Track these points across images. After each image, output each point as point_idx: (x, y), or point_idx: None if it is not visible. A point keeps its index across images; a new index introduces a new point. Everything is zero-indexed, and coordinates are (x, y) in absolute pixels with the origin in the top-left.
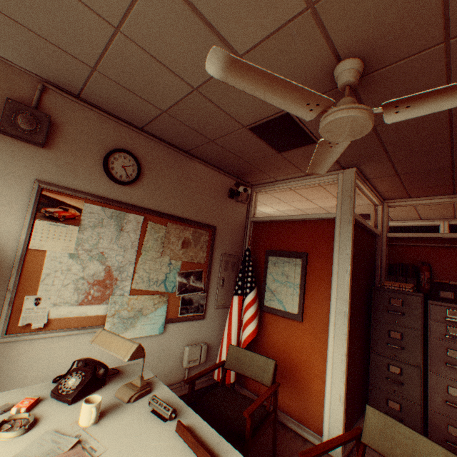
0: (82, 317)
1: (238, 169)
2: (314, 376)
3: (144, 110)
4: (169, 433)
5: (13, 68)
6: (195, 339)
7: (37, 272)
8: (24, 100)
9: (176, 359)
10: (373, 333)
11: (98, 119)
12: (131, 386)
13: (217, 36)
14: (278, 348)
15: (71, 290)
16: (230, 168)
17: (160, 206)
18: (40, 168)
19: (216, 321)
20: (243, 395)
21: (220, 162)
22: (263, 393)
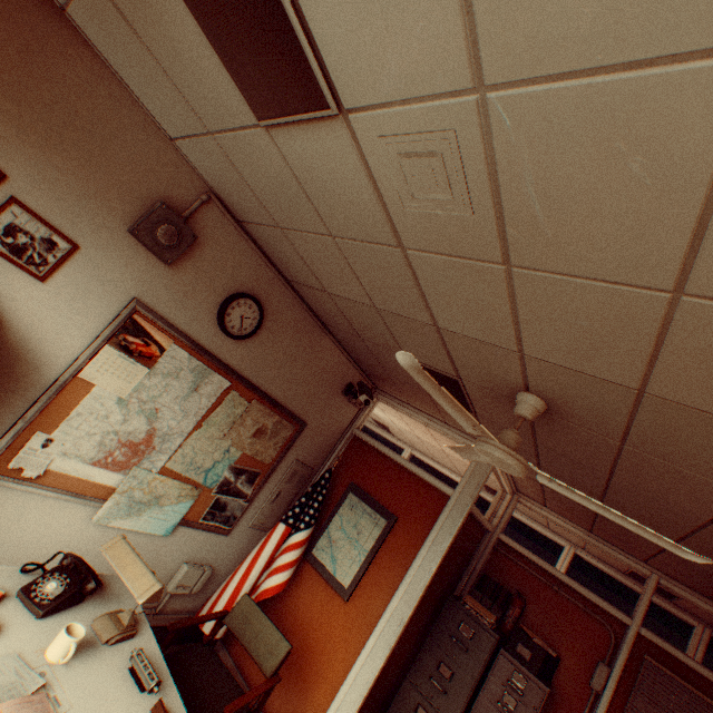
0: (86, 480)
1: (372, 369)
2: (325, 681)
3: (306, 276)
4: (144, 711)
5: (188, 166)
6: (202, 557)
7: (69, 406)
8: (179, 204)
9: (163, 575)
10: (421, 654)
11: (246, 251)
12: (116, 620)
13: (426, 304)
14: (300, 619)
15: (94, 442)
16: (365, 363)
17: (256, 376)
18: (149, 285)
19: (240, 543)
20: (229, 672)
21: (356, 353)
22: (258, 685)
